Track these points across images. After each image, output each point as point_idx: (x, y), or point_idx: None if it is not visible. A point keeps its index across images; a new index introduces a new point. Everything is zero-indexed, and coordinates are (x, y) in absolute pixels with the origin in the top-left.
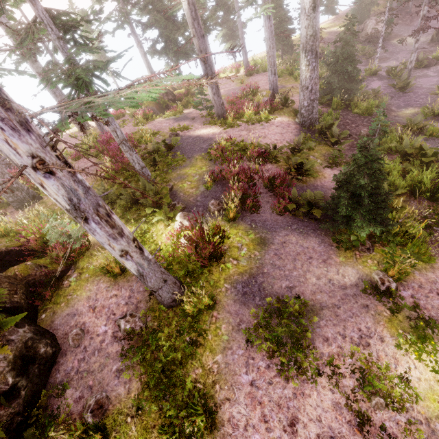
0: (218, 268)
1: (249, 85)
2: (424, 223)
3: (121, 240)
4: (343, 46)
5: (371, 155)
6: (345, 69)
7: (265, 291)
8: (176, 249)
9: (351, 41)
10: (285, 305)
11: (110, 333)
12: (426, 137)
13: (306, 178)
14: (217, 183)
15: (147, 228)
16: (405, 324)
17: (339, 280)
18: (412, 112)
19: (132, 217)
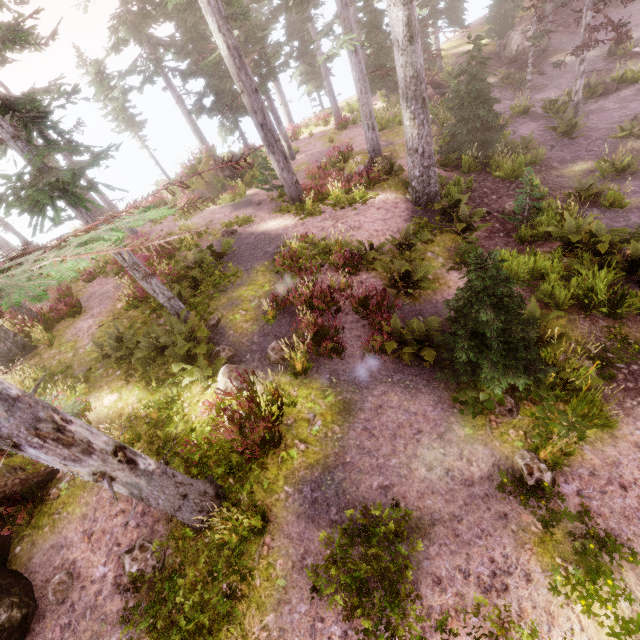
0: (276, 458)
1: (341, 144)
2: (600, 359)
3: (88, 460)
4: (470, 81)
5: (490, 278)
6: (475, 114)
7: (345, 497)
8: (214, 430)
9: (480, 73)
10: (375, 521)
11: (110, 577)
12: (604, 208)
13: (420, 290)
14: (284, 311)
15: (177, 393)
16: (567, 546)
17: (463, 470)
18: (584, 168)
19: (155, 376)
